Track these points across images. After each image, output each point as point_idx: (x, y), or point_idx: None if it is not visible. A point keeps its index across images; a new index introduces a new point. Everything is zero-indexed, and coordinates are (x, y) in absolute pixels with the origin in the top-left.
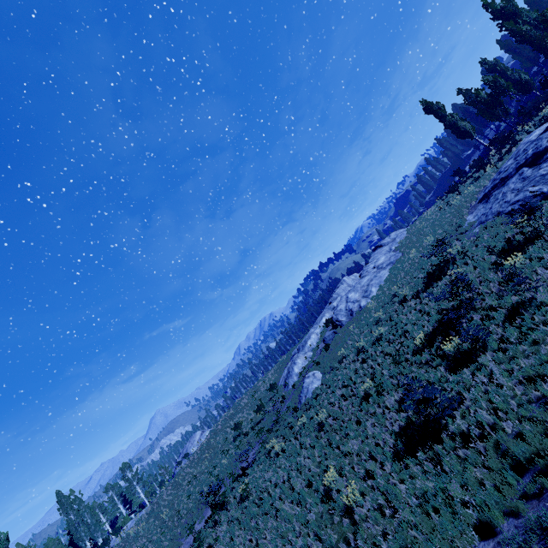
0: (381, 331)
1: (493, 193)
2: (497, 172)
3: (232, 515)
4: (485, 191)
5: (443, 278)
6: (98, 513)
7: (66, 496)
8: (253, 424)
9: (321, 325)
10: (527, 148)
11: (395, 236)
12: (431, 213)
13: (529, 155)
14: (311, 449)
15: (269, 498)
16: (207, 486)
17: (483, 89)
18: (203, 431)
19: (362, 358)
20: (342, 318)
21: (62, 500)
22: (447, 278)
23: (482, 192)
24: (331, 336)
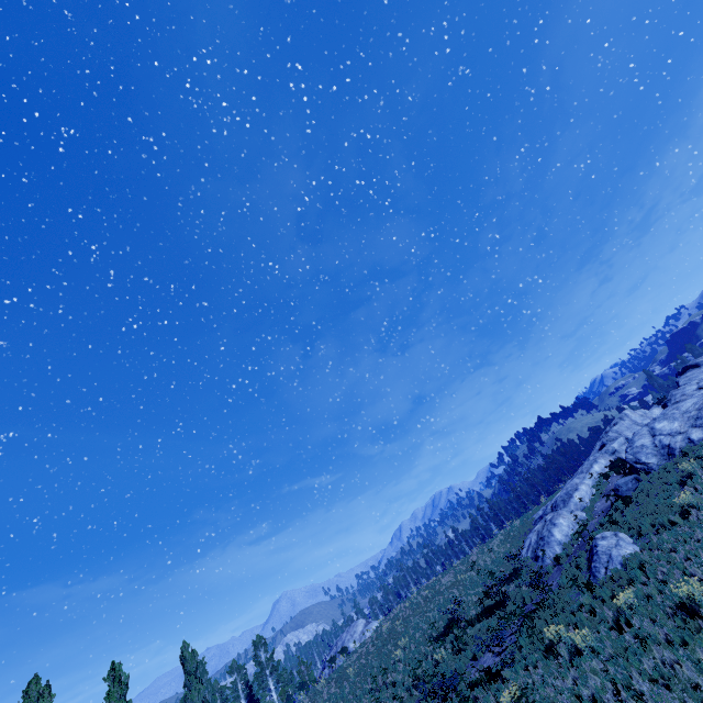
0: None
1: None
2: None
3: None
4: None
5: None
6: (217, 700)
7: (192, 654)
8: (482, 609)
9: (592, 475)
10: None
11: None
12: None
13: None
14: (683, 646)
15: None
16: (407, 693)
17: None
18: (368, 622)
19: None
20: (649, 458)
21: (186, 658)
22: None
23: None
24: (631, 485)
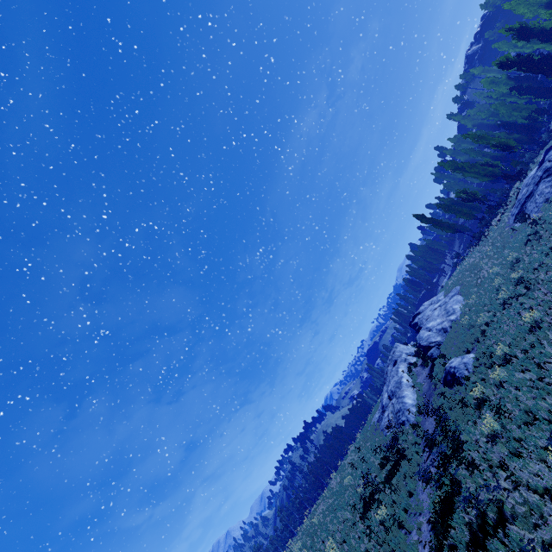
0: (518, 273)
1: (526, 205)
2: (515, 205)
3: (504, 452)
4: (514, 214)
5: (545, 226)
6: None
7: None
8: (388, 472)
9: (402, 374)
10: (535, 175)
11: (429, 302)
12: (462, 266)
13: (541, 174)
14: None
15: (551, 379)
16: None
17: (461, 193)
18: None
19: (517, 295)
20: (436, 338)
21: None
22: (547, 225)
23: (510, 219)
24: (437, 351)
